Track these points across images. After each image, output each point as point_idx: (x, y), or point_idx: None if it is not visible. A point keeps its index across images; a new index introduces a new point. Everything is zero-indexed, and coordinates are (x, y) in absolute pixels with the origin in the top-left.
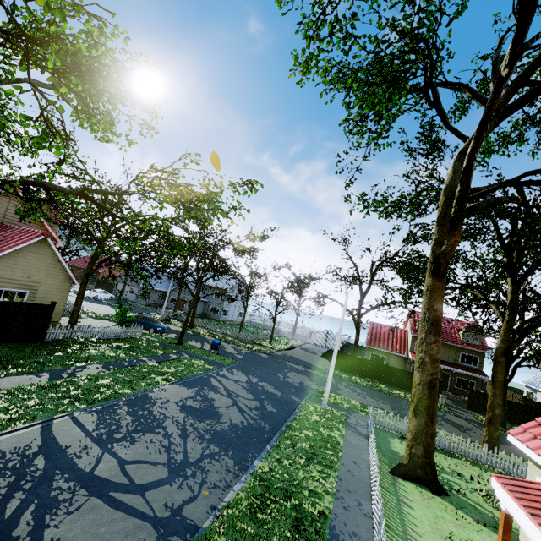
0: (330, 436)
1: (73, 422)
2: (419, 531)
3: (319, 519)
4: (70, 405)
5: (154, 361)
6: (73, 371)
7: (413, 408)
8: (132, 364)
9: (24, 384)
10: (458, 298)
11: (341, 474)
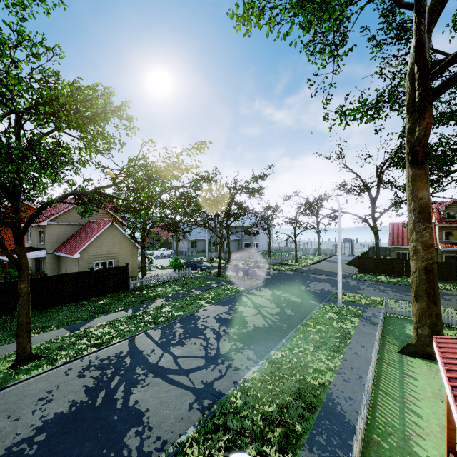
0: (342, 328)
1: (146, 336)
2: (419, 396)
3: (318, 388)
4: (145, 326)
5: (199, 291)
6: (147, 305)
7: (413, 294)
8: (184, 295)
9: (119, 317)
10: None
11: (347, 356)
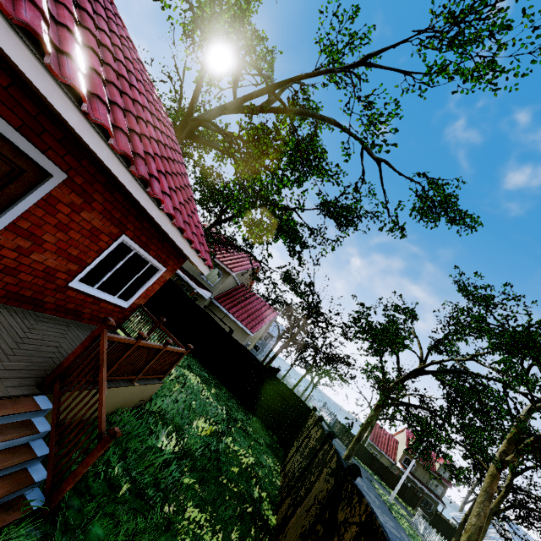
0: (413, 529)
1: None
2: None
3: None
4: None
5: None
6: None
7: (467, 536)
8: None
9: None
10: (467, 457)
11: None
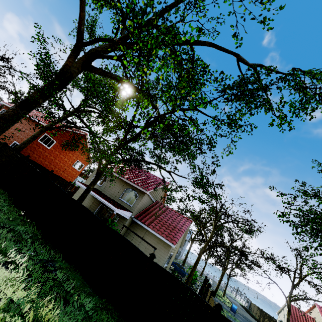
0: None
1: None
2: None
3: None
4: None
5: None
6: None
7: None
8: None
9: None
10: None
11: None
